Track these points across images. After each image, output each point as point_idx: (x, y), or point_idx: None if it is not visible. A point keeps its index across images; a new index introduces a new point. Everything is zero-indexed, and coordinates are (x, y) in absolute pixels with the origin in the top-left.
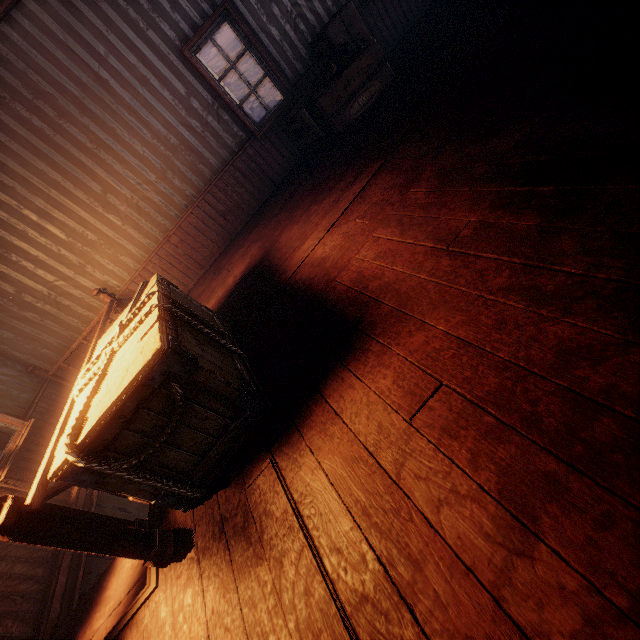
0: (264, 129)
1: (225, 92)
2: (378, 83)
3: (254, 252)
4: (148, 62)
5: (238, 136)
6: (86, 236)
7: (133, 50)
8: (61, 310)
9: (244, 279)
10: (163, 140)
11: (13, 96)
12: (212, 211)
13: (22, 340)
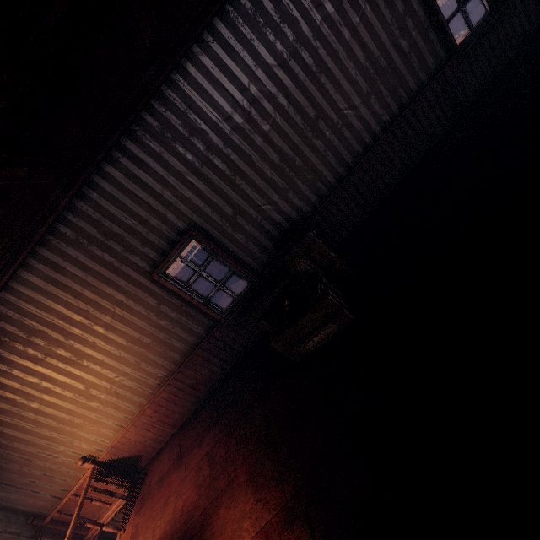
0: (229, 318)
1: (192, 295)
2: (334, 325)
3: (202, 486)
4: (122, 288)
5: (206, 324)
6: (73, 420)
7: (109, 283)
8: (55, 473)
9: (184, 539)
10: (137, 341)
11: (12, 338)
12: (182, 385)
13: (25, 497)
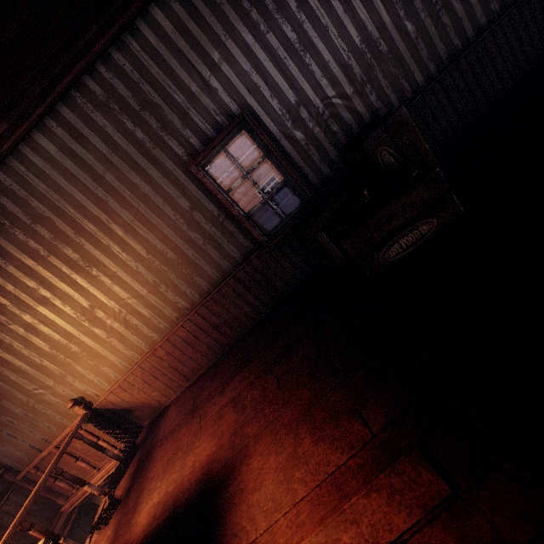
0: (274, 240)
1: (233, 203)
2: (434, 220)
3: (224, 434)
4: (151, 179)
5: (244, 246)
6: (69, 348)
7: (136, 169)
8: (38, 416)
9: (194, 501)
10: (159, 254)
11: (13, 222)
12: (205, 323)
13: None
